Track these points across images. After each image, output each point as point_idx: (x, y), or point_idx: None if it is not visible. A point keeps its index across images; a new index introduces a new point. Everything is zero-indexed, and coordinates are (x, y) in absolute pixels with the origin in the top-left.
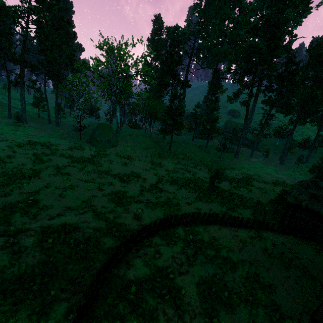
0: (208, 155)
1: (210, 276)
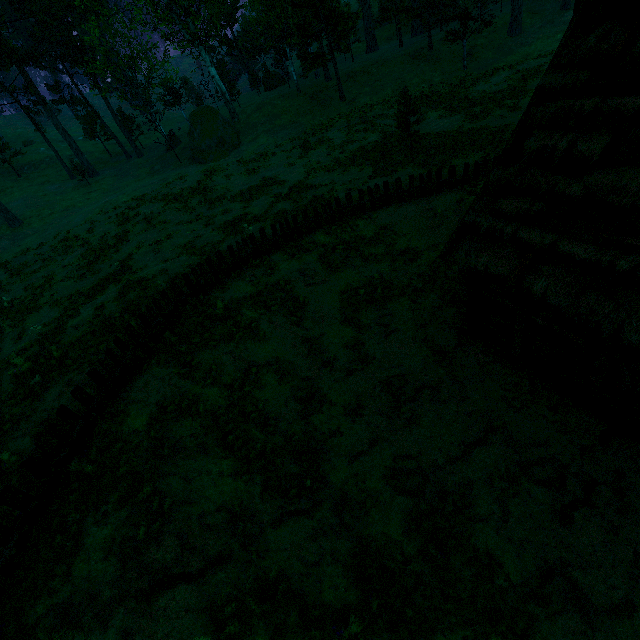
0: (433, 68)
1: (367, 280)
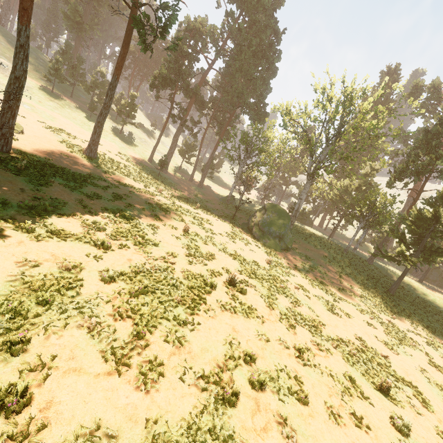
0: None
1: None
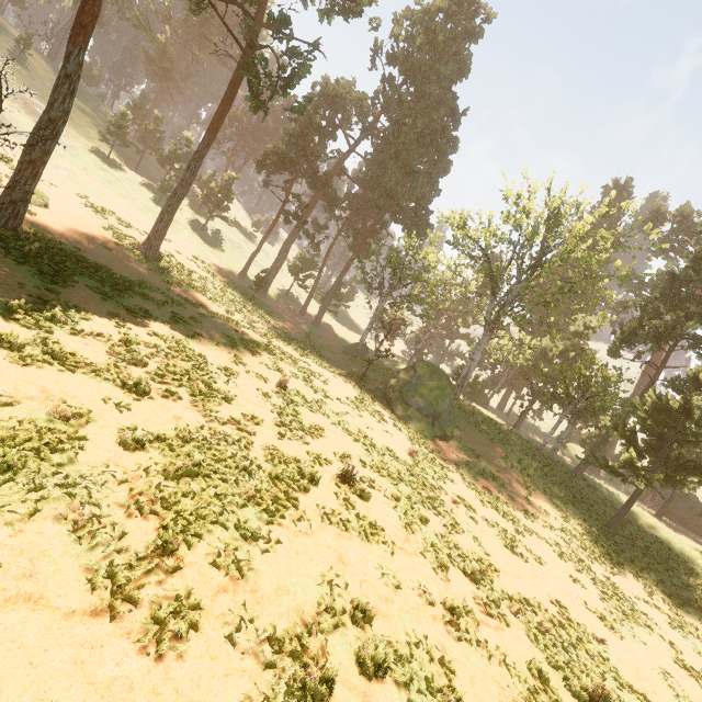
0: None
1: None
